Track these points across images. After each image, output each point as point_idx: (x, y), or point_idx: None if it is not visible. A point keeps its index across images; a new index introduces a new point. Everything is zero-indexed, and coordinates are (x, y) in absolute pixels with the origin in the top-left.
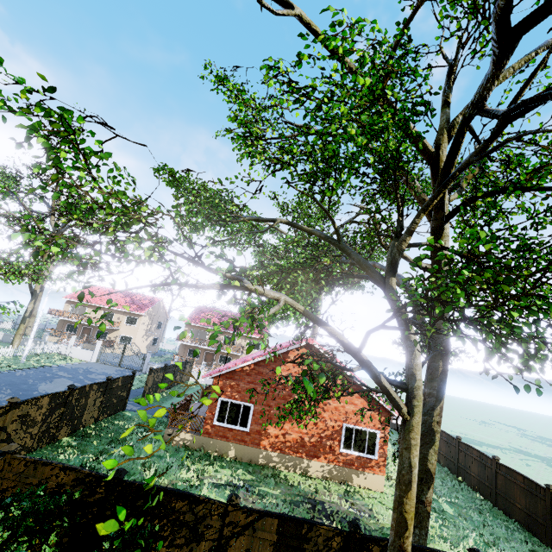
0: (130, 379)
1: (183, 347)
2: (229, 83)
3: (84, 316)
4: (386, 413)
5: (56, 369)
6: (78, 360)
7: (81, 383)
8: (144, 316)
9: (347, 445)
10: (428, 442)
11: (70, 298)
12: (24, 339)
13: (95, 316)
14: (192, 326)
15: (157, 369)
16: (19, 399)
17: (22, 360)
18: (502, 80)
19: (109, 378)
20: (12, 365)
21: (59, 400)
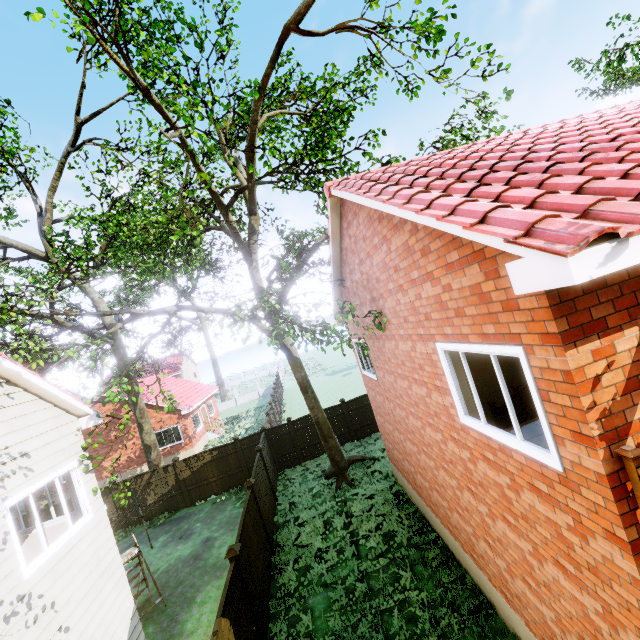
0: None
1: None
2: None
3: None
4: (179, 410)
5: None
6: None
7: None
8: None
9: (162, 444)
10: (140, 430)
11: None
12: None
13: None
14: None
15: None
16: None
17: None
18: (55, 189)
19: None
20: None
21: None
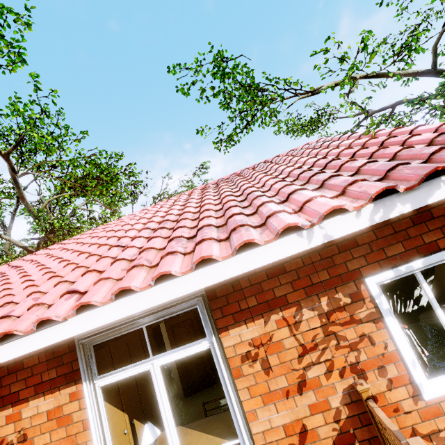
0: None
1: None
2: None
3: None
4: None
5: None
6: None
7: None
8: None
9: None
10: None
11: None
12: None
13: None
14: None
15: None
16: None
17: None
18: (11, 228)
19: None
20: None
21: None
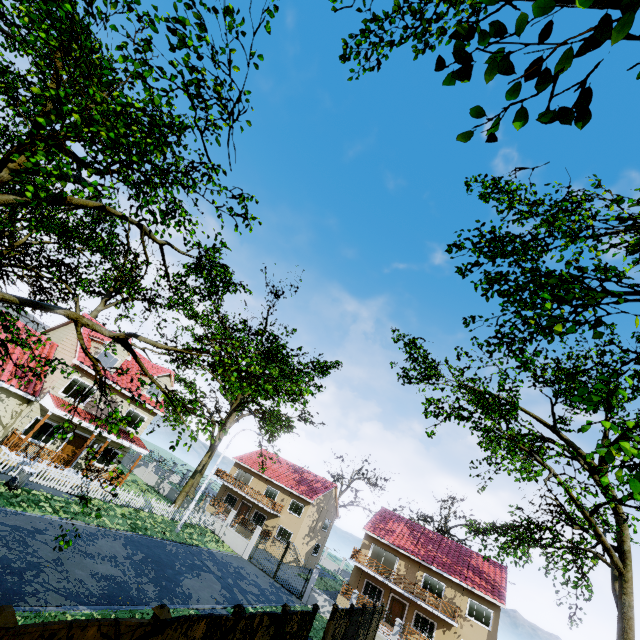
0: (308, 621)
1: (357, 572)
2: (512, 183)
3: (248, 487)
4: None
5: (206, 555)
6: (230, 548)
7: (230, 592)
8: (312, 504)
9: None
10: None
11: (239, 460)
12: (186, 499)
13: (258, 490)
14: (374, 540)
15: (341, 611)
16: (169, 614)
17: (178, 527)
18: None
19: (285, 607)
20: (167, 531)
21: (215, 634)
